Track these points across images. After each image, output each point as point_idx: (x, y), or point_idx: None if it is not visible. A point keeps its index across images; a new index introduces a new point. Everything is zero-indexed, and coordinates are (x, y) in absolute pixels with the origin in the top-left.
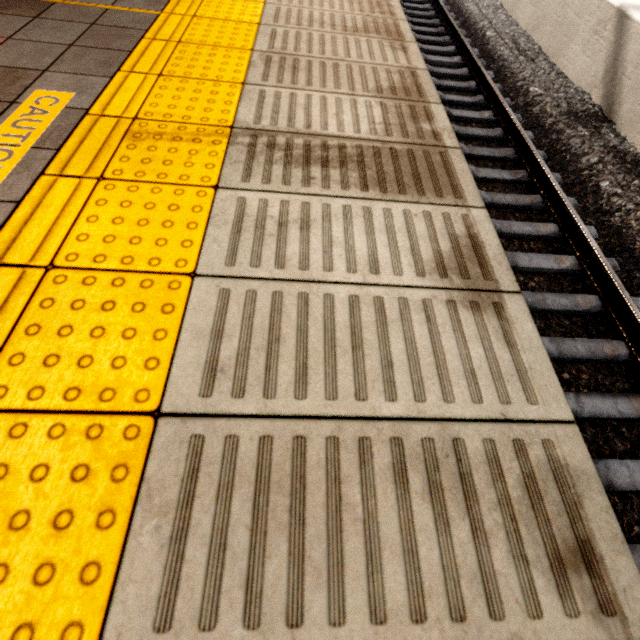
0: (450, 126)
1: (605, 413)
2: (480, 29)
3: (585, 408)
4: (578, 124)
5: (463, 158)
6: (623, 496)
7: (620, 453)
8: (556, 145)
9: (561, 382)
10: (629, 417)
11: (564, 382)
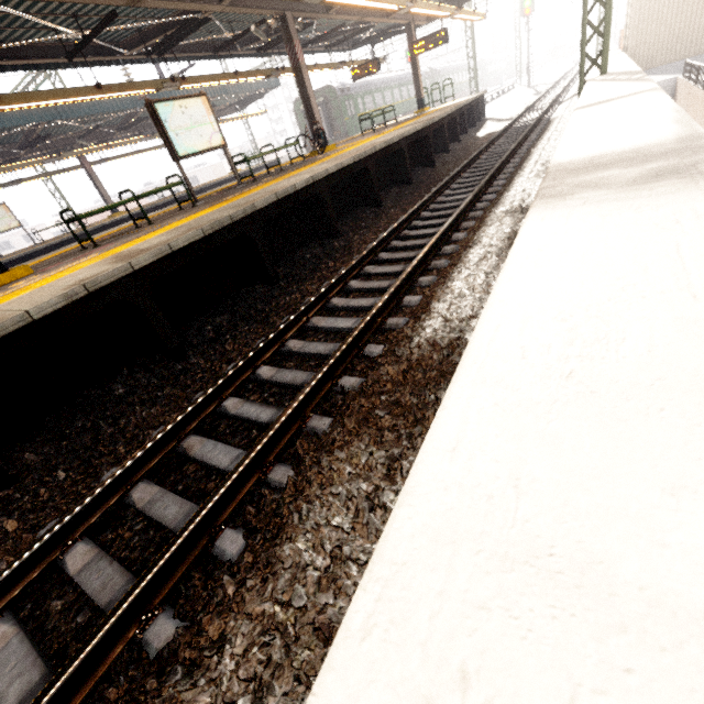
0: (183, 237)
1: (247, 415)
2: (527, 163)
3: (239, 410)
4: (510, 216)
5: (161, 247)
6: (198, 467)
7: (230, 443)
8: (473, 238)
9: (255, 397)
10: (260, 421)
11: (258, 398)
